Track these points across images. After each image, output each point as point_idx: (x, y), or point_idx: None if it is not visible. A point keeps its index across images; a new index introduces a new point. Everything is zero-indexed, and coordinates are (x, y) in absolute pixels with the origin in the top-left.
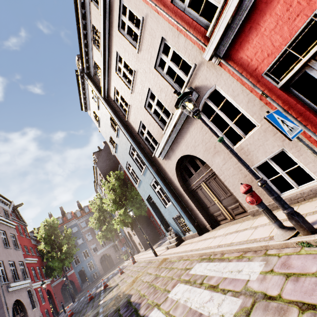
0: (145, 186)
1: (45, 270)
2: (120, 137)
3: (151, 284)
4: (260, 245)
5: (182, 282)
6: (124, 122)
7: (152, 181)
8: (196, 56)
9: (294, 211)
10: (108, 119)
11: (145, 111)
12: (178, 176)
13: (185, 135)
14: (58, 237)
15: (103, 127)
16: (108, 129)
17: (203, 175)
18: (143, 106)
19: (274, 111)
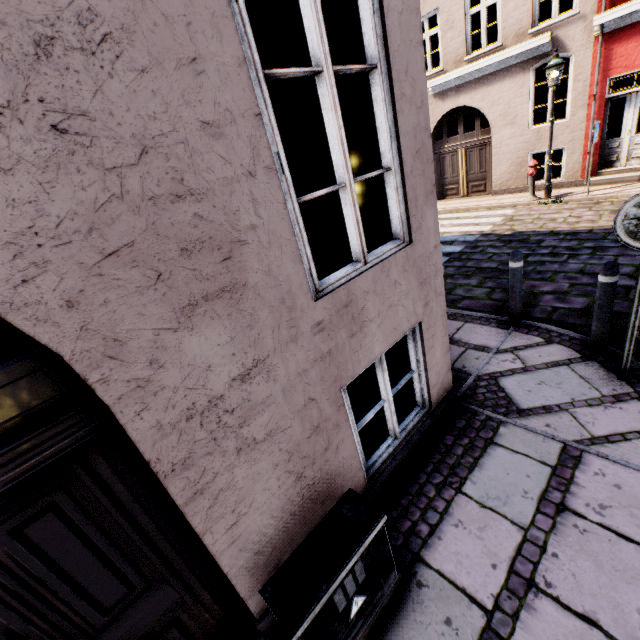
0: None
1: None
2: None
3: None
4: (511, 204)
5: None
6: None
7: None
8: (588, 4)
9: (551, 185)
10: None
11: (461, 2)
12: (434, 128)
13: (494, 84)
14: None
15: None
16: None
17: (471, 140)
18: None
19: (598, 122)
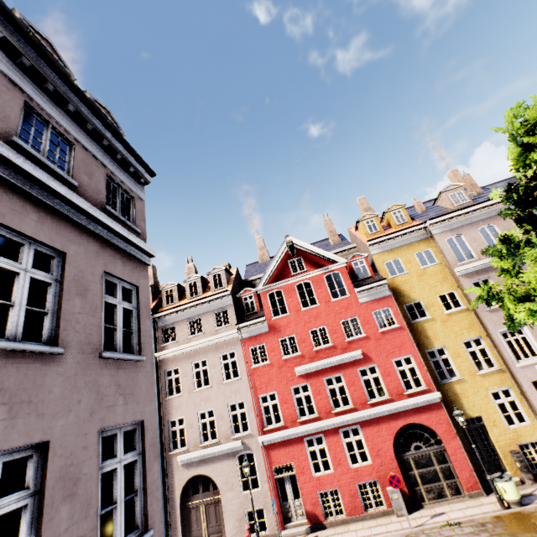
0: None
1: None
2: None
3: None
4: None
5: None
6: (162, 398)
7: None
8: (254, 430)
9: None
10: None
11: (196, 416)
12: (183, 487)
13: (218, 462)
14: None
15: None
16: None
17: (208, 498)
18: (197, 411)
19: (274, 499)
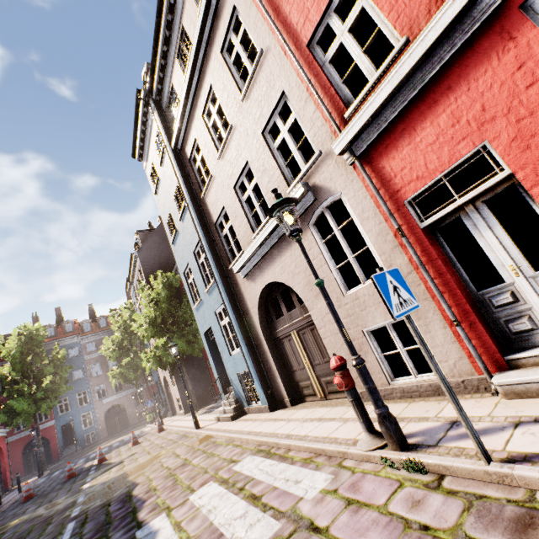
0: (207, 312)
1: (1, 411)
2: (185, 221)
3: (173, 473)
4: (337, 449)
5: (216, 480)
6: (197, 200)
7: (220, 306)
8: (325, 141)
9: (388, 413)
10: (173, 186)
11: (234, 195)
12: (260, 311)
13: (284, 253)
14: (39, 360)
15: (163, 196)
16: (169, 201)
17: (297, 319)
18: (232, 186)
19: (390, 269)
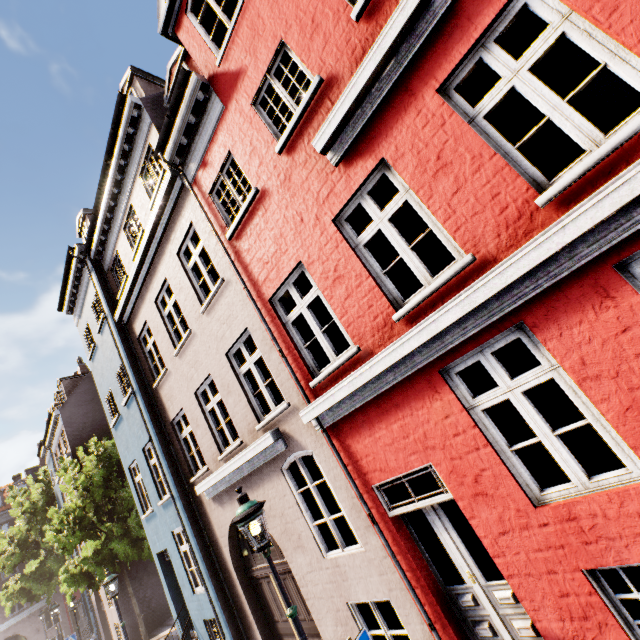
0: (161, 528)
1: None
2: (131, 409)
3: None
4: None
5: None
6: (149, 389)
7: (179, 527)
8: (293, 395)
9: None
10: (115, 363)
11: (195, 401)
12: (231, 540)
13: (257, 488)
14: None
15: (101, 367)
16: (110, 377)
17: (276, 561)
18: (193, 391)
19: (358, 638)
